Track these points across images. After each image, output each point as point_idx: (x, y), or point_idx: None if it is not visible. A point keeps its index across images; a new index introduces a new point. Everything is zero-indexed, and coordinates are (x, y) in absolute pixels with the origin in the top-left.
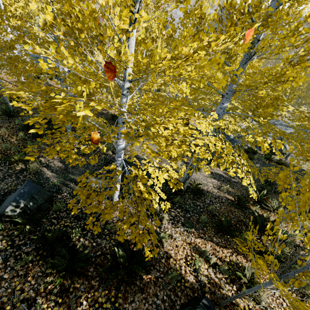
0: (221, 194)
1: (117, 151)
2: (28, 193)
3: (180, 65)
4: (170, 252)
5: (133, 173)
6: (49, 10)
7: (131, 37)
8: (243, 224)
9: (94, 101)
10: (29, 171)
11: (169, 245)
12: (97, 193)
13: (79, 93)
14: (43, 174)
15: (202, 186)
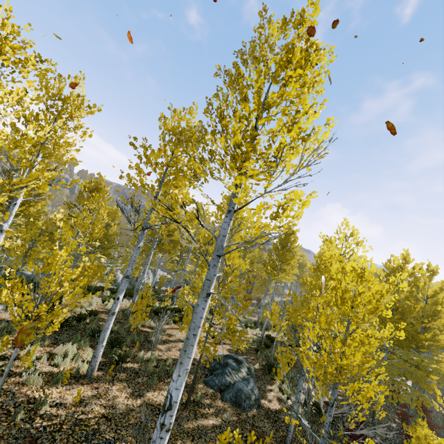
0: None
1: None
2: None
3: None
4: None
5: None
6: None
7: None
8: None
9: None
10: None
11: None
12: None
13: None
14: None
15: None
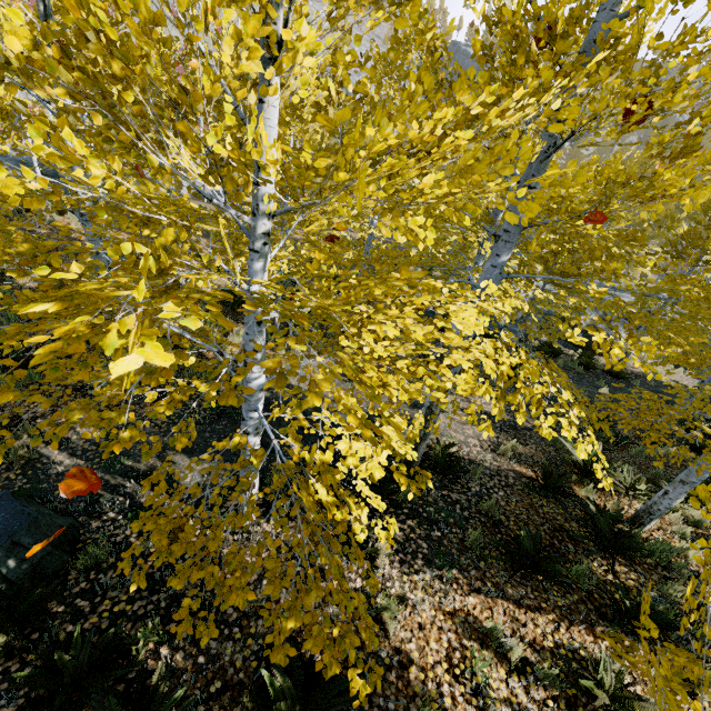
0: (503, 464)
1: (248, 395)
2: (1, 533)
3: (403, 168)
4: (407, 646)
5: (296, 453)
6: (17, 23)
7: (266, 100)
8: (568, 539)
9: (176, 296)
10: (6, 460)
11: (401, 628)
12: (199, 523)
13: (128, 262)
14: (48, 465)
15: (455, 448)
